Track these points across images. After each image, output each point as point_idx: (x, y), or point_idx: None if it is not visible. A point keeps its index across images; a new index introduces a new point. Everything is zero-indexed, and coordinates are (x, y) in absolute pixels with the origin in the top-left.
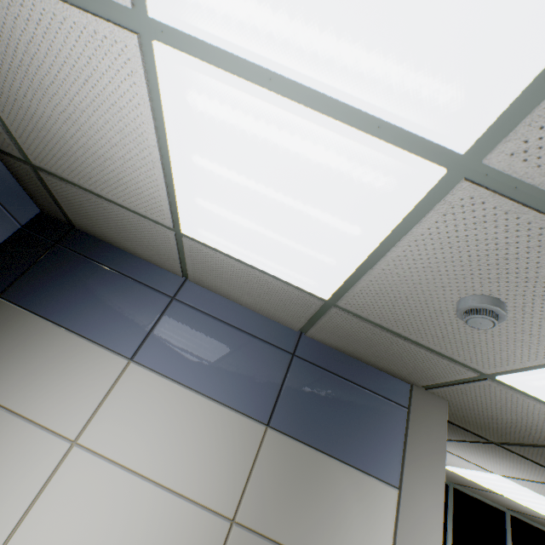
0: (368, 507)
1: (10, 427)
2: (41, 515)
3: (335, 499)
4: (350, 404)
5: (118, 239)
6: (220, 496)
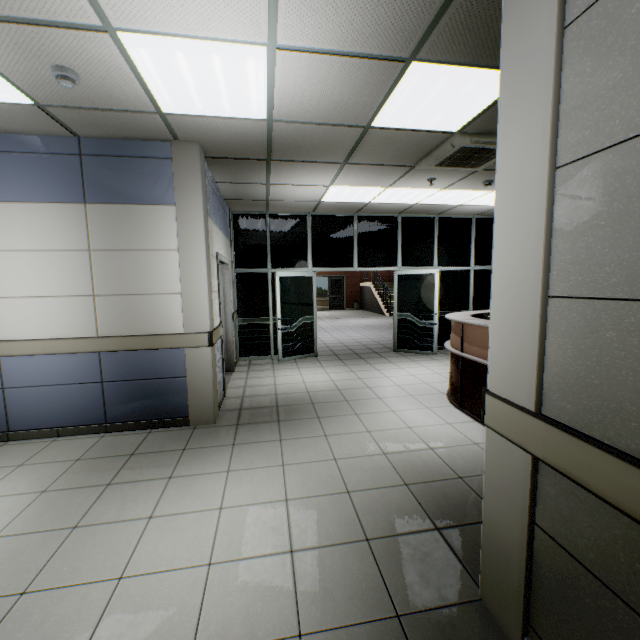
0: (160, 220)
1: None
2: None
3: (141, 223)
4: (133, 171)
5: None
6: (78, 244)
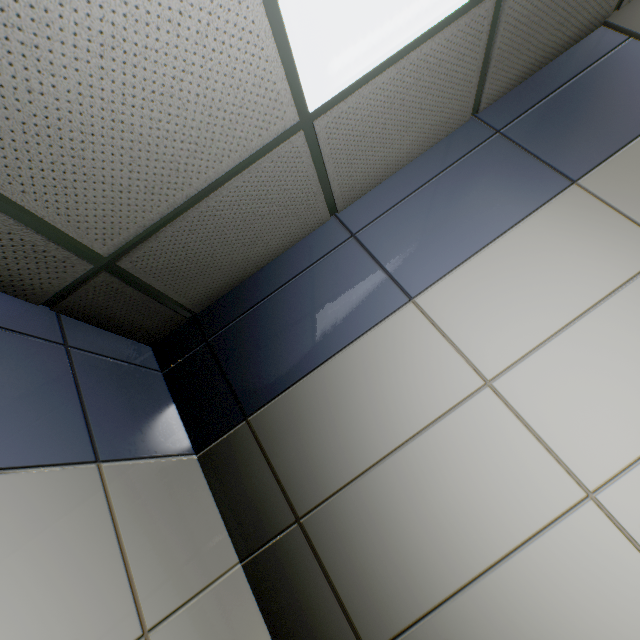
0: None
1: (431, 445)
2: (561, 438)
3: None
4: (592, 93)
5: (246, 259)
6: (637, 253)
